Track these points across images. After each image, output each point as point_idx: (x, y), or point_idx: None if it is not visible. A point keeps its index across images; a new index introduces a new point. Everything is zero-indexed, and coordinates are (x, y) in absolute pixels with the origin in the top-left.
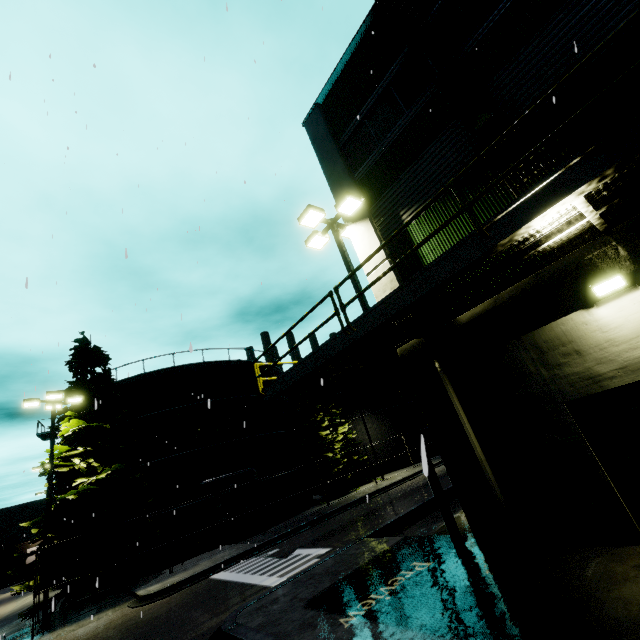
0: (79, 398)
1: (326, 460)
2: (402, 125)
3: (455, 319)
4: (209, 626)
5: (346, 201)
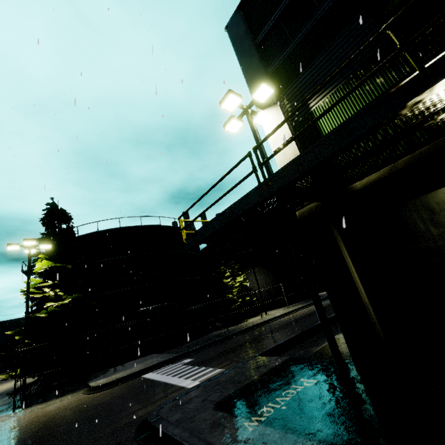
0: (49, 245)
1: (227, 299)
2: (314, 19)
3: (351, 186)
4: (139, 415)
5: (260, 88)
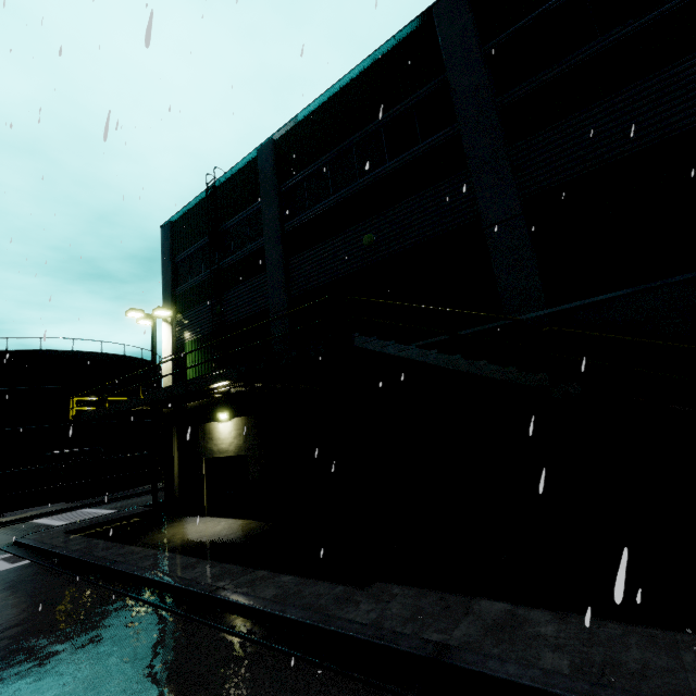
0: None
1: None
2: (199, 280)
3: (188, 404)
4: (10, 541)
5: (159, 311)
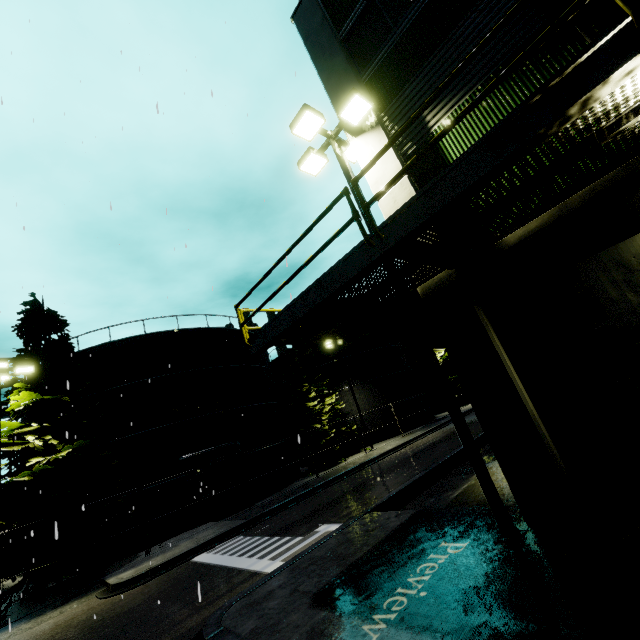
0: (30, 367)
1: (314, 431)
2: None
3: (499, 241)
4: (188, 626)
5: (352, 101)
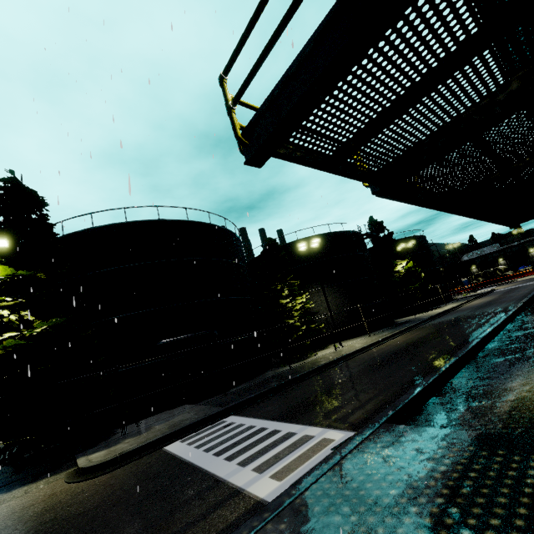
0: (3, 241)
1: (286, 327)
2: None
3: None
4: None
5: None
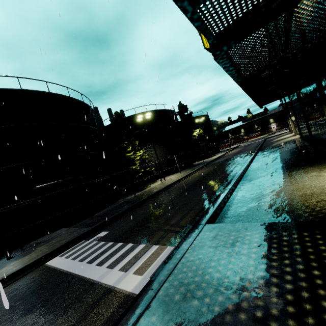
0: None
1: (130, 170)
2: None
3: None
4: None
5: None
